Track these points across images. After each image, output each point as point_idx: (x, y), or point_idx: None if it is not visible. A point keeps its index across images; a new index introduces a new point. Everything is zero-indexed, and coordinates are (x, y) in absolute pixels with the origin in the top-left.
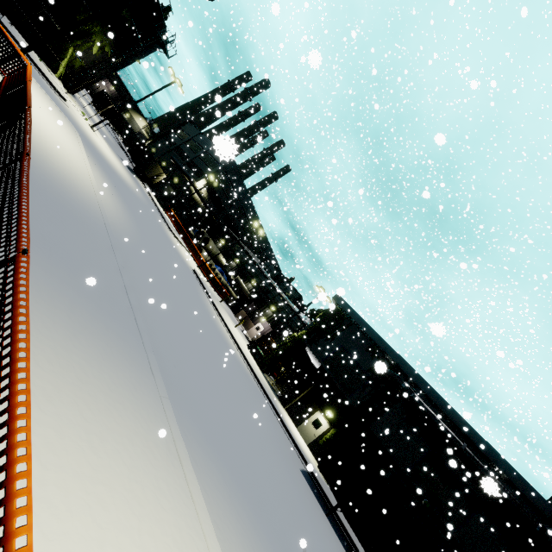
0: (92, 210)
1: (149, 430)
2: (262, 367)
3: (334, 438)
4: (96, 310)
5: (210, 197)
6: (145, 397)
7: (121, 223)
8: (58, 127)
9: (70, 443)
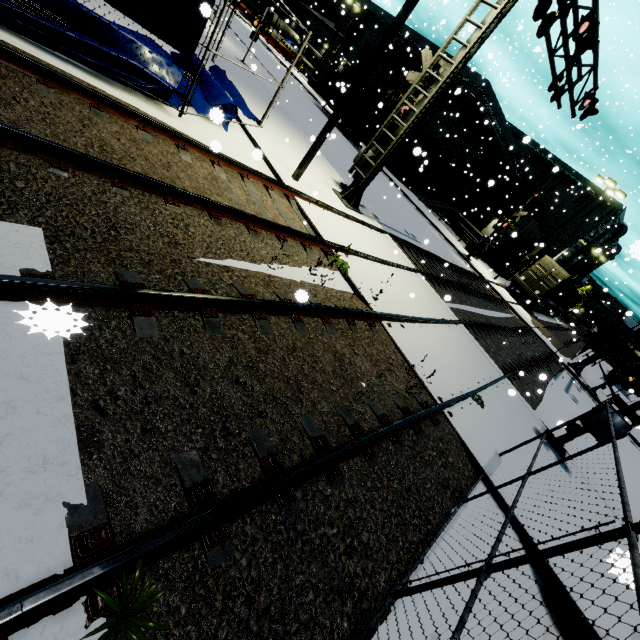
0: None
1: None
2: (315, 89)
3: None
4: None
5: None
6: None
7: None
8: None
9: None
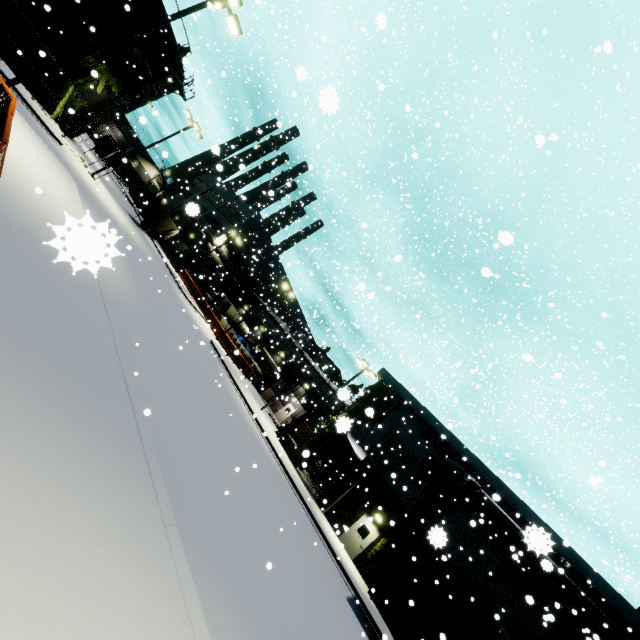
0: (84, 270)
1: (146, 583)
2: (294, 460)
3: (385, 550)
4: (78, 405)
5: (231, 255)
6: (142, 528)
7: (121, 287)
8: (48, 172)
9: (14, 637)
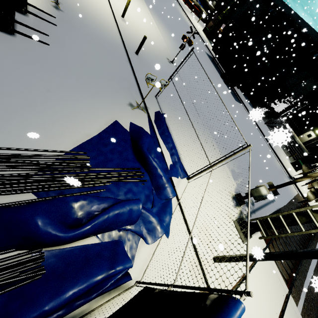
0: None
1: None
2: (207, 36)
3: None
4: None
5: None
6: None
7: None
8: None
9: None
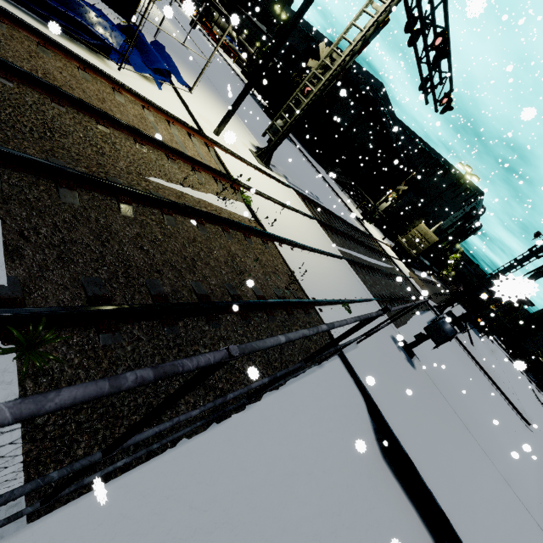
0: None
1: None
2: (247, 78)
3: None
4: None
5: None
6: None
7: None
8: None
9: None
